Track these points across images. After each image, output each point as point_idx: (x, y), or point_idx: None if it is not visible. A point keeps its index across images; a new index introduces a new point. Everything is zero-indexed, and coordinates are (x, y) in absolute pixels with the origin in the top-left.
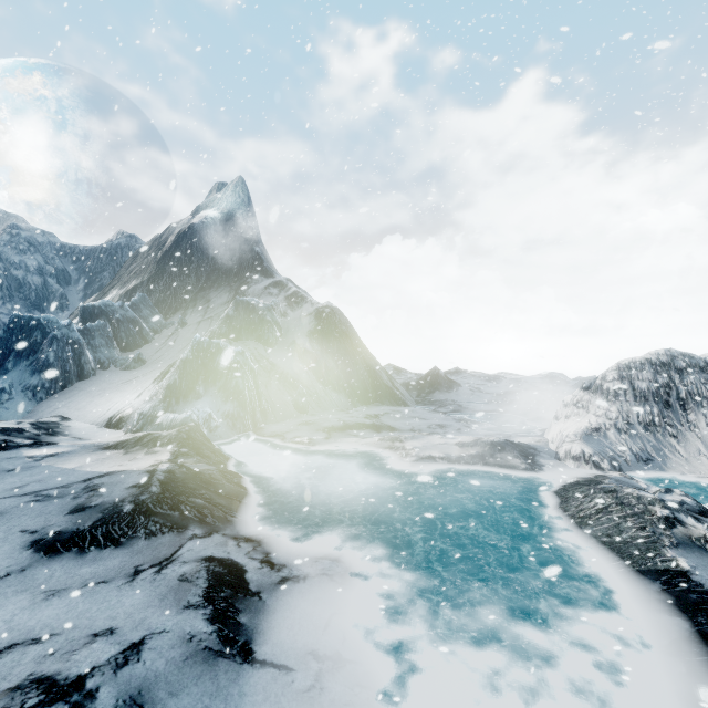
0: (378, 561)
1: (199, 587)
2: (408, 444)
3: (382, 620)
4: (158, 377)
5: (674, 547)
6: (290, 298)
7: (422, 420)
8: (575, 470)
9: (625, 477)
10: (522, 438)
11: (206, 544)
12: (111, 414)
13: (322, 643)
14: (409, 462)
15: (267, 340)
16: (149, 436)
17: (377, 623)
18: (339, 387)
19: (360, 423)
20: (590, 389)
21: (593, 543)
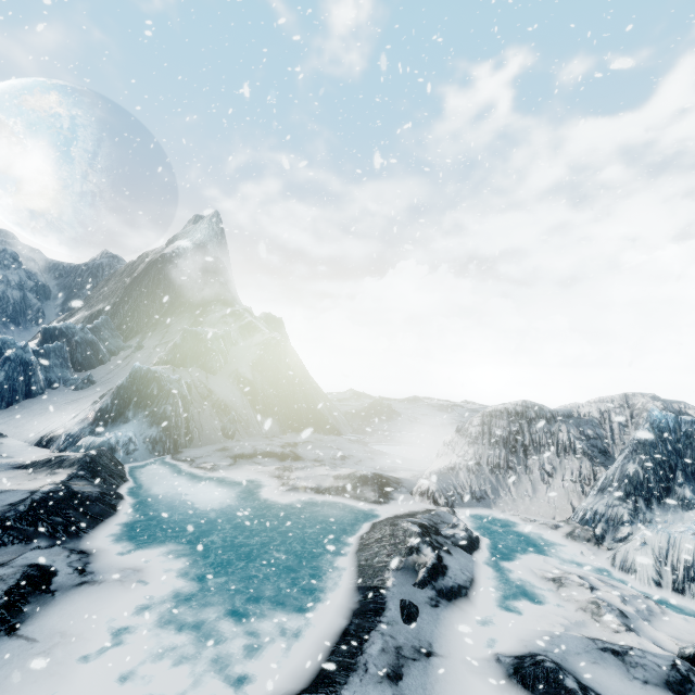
0: (175, 573)
1: (7, 585)
2: (295, 474)
3: (138, 614)
4: (98, 400)
5: (397, 570)
6: (244, 327)
7: (335, 450)
8: (416, 504)
9: (449, 512)
10: (404, 472)
11: (42, 554)
12: (44, 433)
13: (76, 626)
14: (281, 491)
15: (210, 367)
16: (59, 458)
17: (132, 616)
18: (272, 415)
19: (269, 451)
20: (460, 432)
21: (353, 566)
